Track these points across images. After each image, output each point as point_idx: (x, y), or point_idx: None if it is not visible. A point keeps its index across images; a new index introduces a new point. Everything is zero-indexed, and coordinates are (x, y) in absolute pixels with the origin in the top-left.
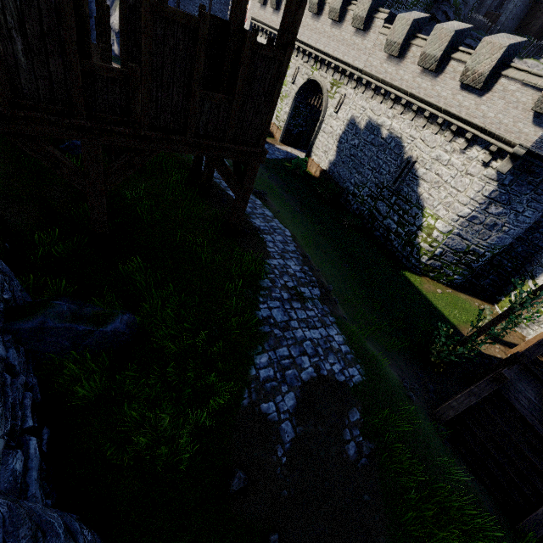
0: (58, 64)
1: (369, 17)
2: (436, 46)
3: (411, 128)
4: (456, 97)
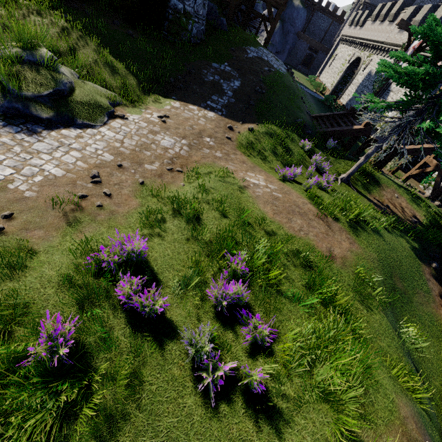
0: None
1: (398, 13)
2: (421, 15)
3: None
4: None
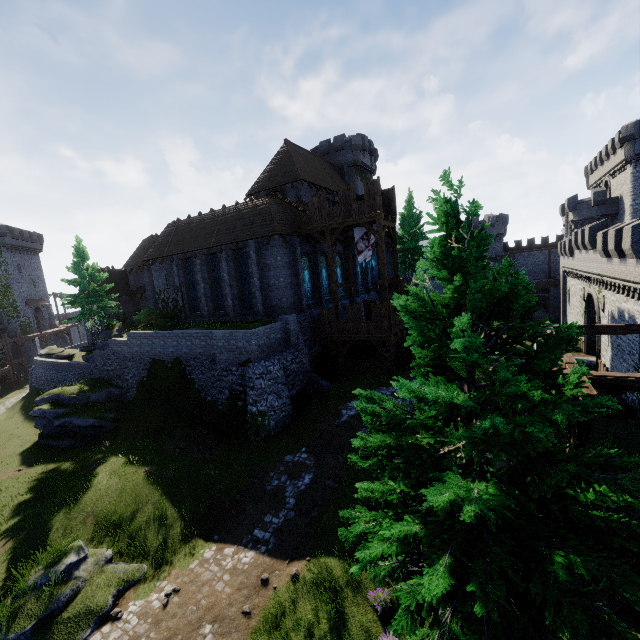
0: (333, 324)
1: (593, 240)
2: (611, 243)
3: (635, 304)
4: (635, 269)
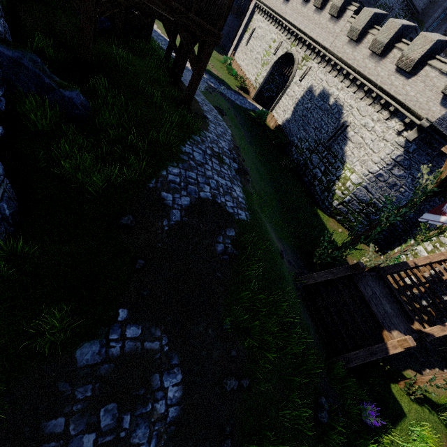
0: None
1: (343, 8)
2: (385, 35)
3: (352, 99)
4: (390, 77)
